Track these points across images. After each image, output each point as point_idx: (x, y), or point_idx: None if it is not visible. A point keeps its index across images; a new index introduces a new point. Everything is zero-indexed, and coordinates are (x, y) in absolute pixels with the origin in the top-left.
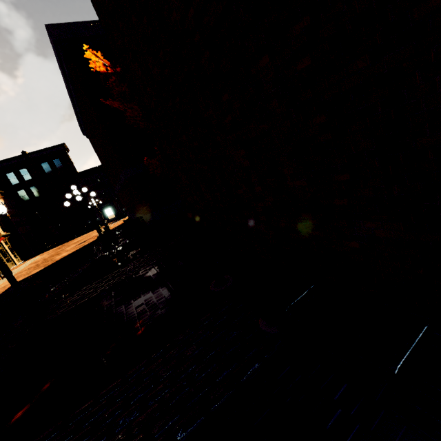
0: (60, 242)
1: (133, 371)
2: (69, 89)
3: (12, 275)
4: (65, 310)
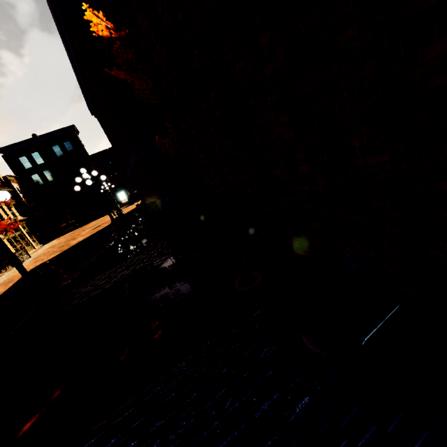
0: (76, 227)
1: (150, 388)
2: (72, 63)
3: (22, 265)
4: (79, 302)
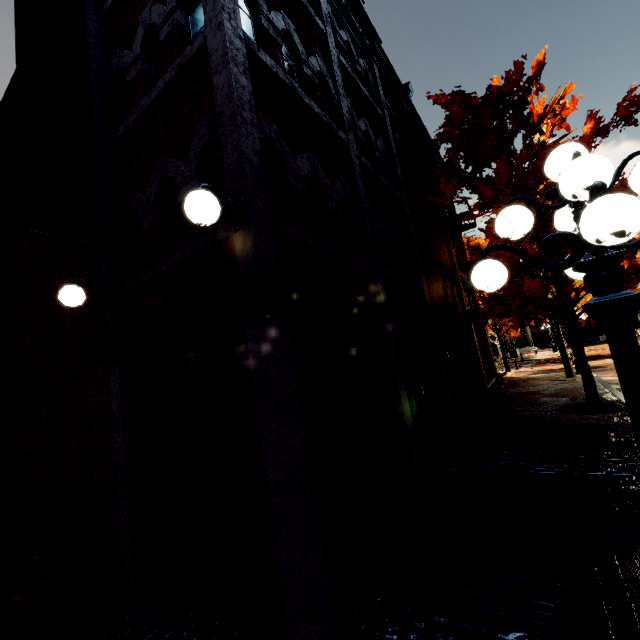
0: None
1: None
2: None
3: None
4: None
